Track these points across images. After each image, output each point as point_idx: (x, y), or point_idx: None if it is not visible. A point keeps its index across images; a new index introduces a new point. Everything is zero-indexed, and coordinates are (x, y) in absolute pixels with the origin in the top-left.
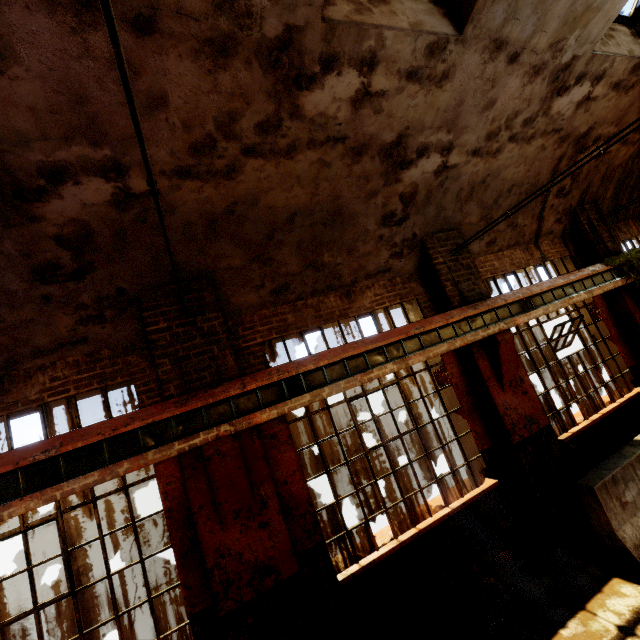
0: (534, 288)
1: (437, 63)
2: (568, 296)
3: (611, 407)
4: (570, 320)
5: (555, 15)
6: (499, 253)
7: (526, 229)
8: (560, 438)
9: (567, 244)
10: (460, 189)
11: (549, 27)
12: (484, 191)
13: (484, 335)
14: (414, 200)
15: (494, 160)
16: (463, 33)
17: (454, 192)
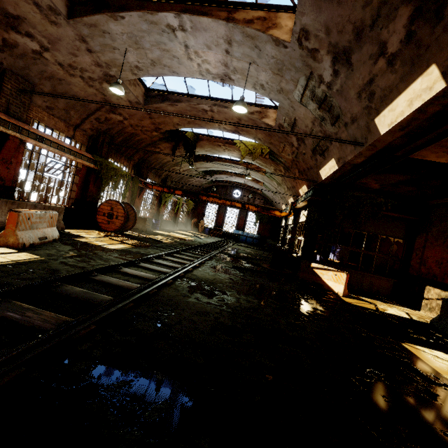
0: (51, 137)
1: (53, 15)
2: (65, 152)
3: (53, 204)
4: (62, 164)
5: (108, 56)
6: (52, 116)
7: (73, 119)
8: (15, 199)
9: (90, 141)
10: (45, 71)
11: (106, 57)
12: (59, 84)
13: (3, 130)
14: (13, 49)
15: (70, 77)
16: (69, 20)
17: (41, 69)
